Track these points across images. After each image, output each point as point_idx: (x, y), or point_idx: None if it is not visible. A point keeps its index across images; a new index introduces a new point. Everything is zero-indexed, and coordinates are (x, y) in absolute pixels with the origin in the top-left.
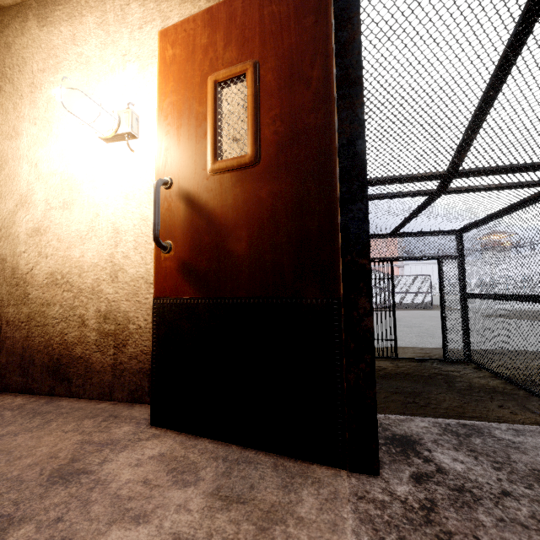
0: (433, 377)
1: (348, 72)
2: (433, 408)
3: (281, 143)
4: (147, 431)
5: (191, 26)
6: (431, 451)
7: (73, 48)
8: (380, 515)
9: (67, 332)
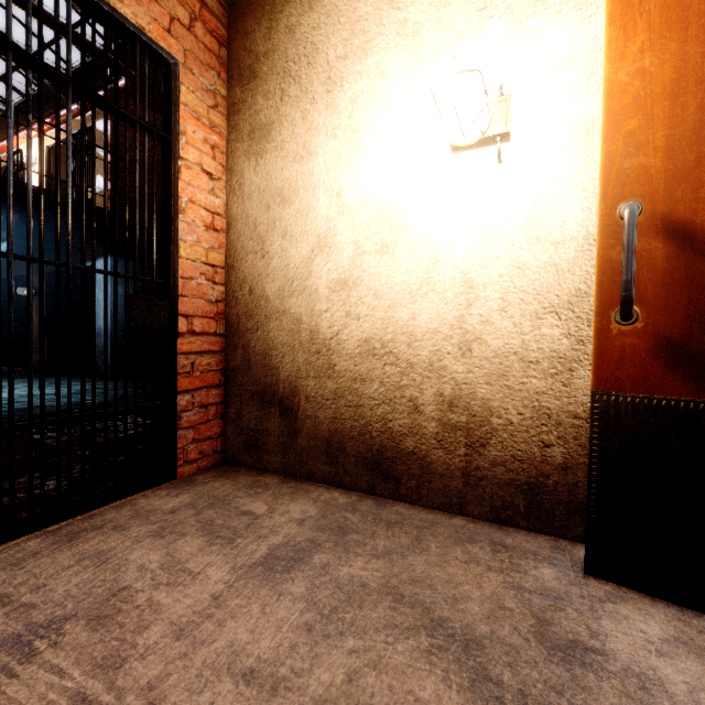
0: None
1: None
2: None
3: None
4: (588, 583)
5: None
6: None
7: (391, 14)
8: None
9: (392, 417)
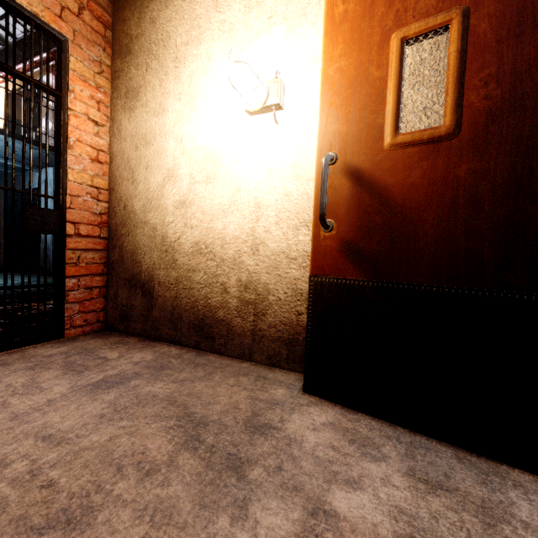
0: None
1: None
2: None
3: (494, 110)
4: (302, 397)
5: None
6: None
7: (216, 16)
8: None
9: (211, 296)
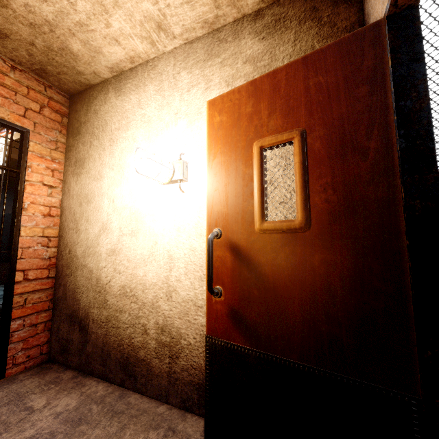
0: None
1: (414, 144)
2: None
3: (334, 212)
4: None
5: (236, 96)
6: None
7: (139, 111)
8: None
9: (134, 336)
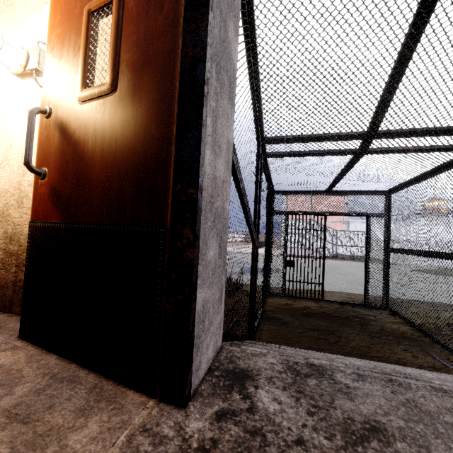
0: (350, 319)
1: None
2: (340, 346)
3: (134, 69)
4: (11, 343)
5: None
6: (258, 388)
7: None
8: (147, 452)
9: None
